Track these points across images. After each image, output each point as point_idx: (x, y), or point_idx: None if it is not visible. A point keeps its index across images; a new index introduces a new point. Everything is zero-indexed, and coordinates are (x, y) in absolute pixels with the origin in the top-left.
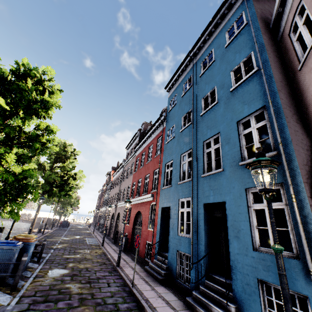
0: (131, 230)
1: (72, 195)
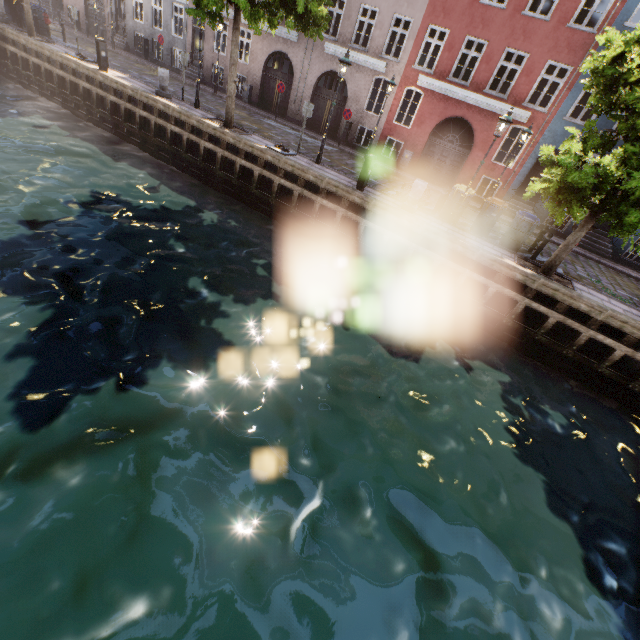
0: (422, 142)
1: None
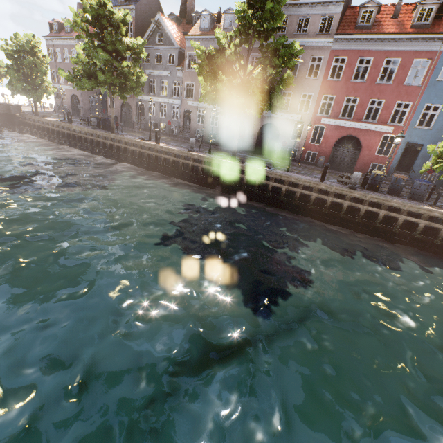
0: (329, 151)
1: (142, 75)
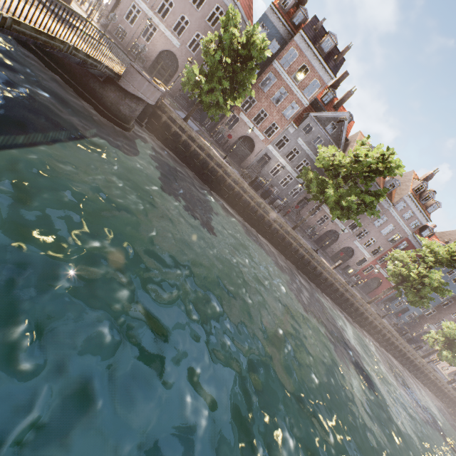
0: (367, 280)
1: None
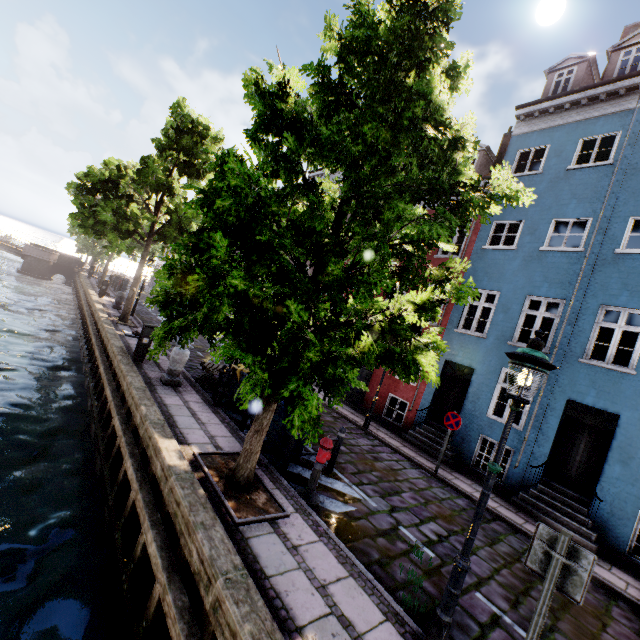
0: None
1: None
